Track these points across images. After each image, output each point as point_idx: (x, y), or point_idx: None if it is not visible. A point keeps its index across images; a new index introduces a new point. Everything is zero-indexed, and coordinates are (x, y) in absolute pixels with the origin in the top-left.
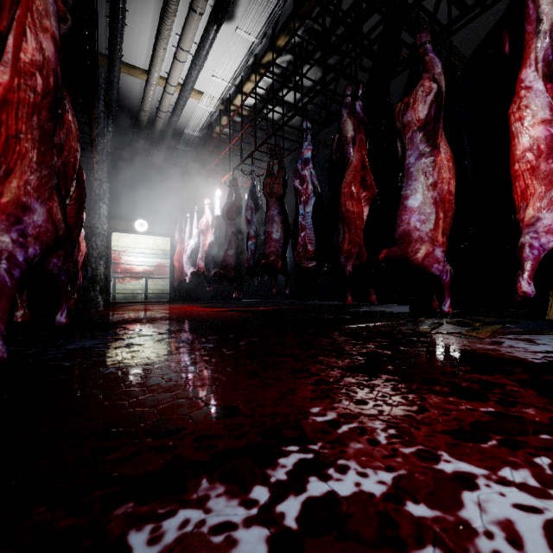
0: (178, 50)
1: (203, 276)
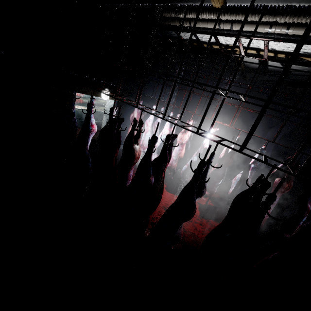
0: (282, 27)
1: (172, 171)
